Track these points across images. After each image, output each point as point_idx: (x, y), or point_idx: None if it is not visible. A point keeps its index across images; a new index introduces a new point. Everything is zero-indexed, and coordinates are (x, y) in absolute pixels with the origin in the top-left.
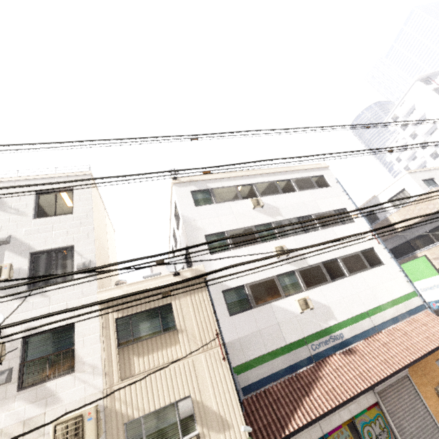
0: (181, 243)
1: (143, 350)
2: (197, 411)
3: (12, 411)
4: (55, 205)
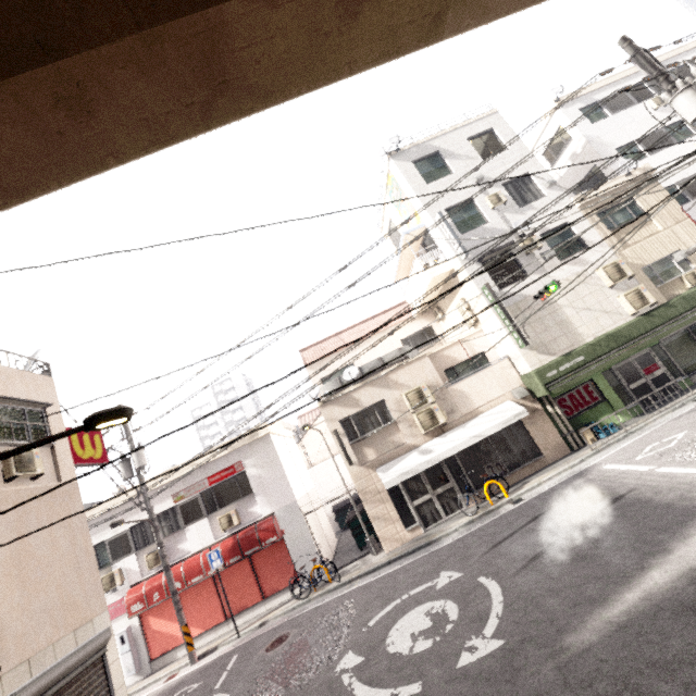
0: (566, 178)
1: (626, 231)
2: (689, 258)
3: (564, 271)
4: (486, 147)
